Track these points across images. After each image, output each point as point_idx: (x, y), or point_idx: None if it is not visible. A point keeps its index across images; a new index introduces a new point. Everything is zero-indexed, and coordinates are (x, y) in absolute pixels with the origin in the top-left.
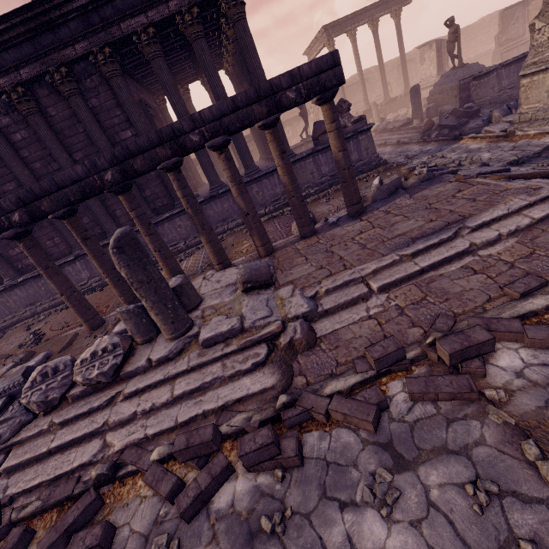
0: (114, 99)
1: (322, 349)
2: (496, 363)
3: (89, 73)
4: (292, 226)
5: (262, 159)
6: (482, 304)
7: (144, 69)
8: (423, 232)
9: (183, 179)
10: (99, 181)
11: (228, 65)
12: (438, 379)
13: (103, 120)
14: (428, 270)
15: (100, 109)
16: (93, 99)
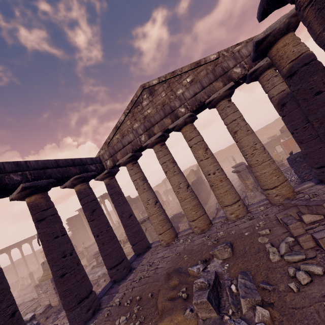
0: None
1: None
2: None
3: None
4: None
5: None
6: None
7: None
8: None
9: None
10: None
11: None
12: None
13: None
14: None
15: None
16: None
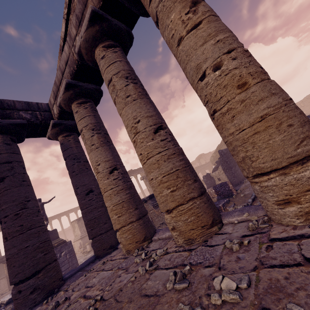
0: None
1: None
2: None
3: None
4: None
5: None
6: None
7: None
8: None
9: None
10: None
11: None
12: None
13: None
14: None
15: None
16: None
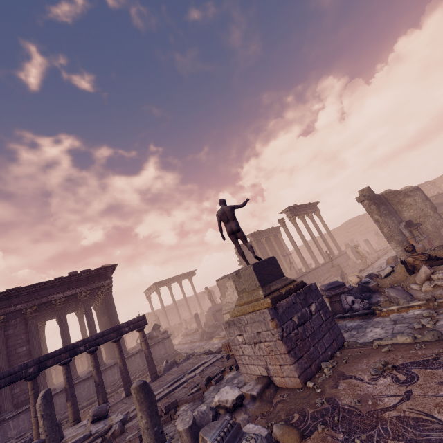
0: (25, 329)
1: (127, 432)
2: (179, 410)
3: (16, 317)
4: (122, 395)
5: (107, 359)
6: (183, 396)
7: (46, 311)
8: (174, 378)
9: (69, 368)
10: (24, 373)
11: (96, 305)
12: (162, 418)
13: (10, 341)
14: (172, 391)
15: (12, 335)
16: (10, 330)
